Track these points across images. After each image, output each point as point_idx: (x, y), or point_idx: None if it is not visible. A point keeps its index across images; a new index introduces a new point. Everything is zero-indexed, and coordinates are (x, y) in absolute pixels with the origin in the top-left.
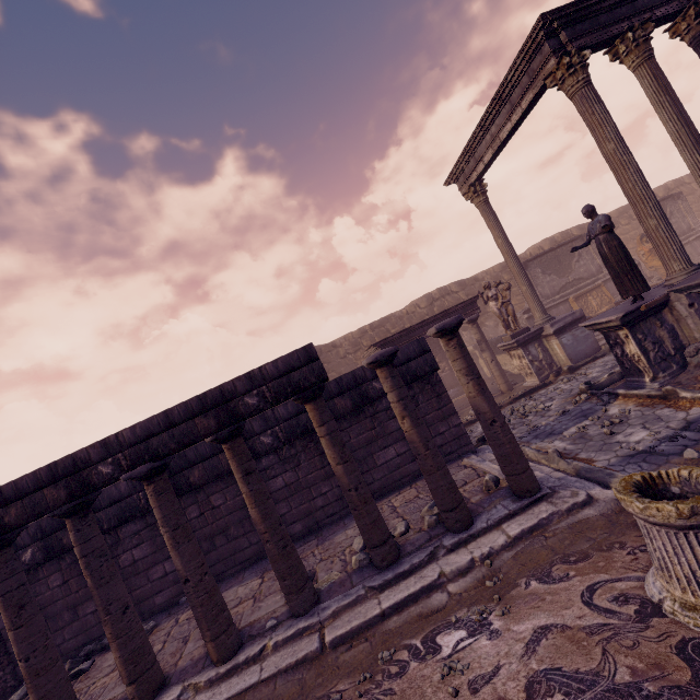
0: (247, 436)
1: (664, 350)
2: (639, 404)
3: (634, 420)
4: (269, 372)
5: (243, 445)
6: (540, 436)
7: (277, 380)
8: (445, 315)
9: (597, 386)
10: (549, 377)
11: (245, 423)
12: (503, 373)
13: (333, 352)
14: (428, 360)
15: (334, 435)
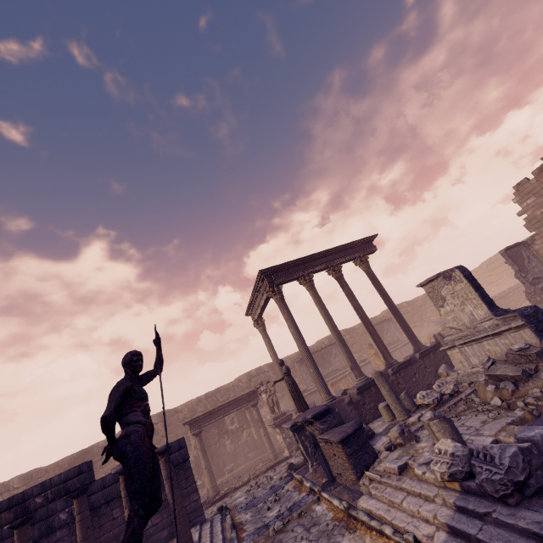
0: (51, 514)
1: None
2: (295, 485)
3: (283, 499)
4: (55, 481)
5: (27, 530)
6: (248, 508)
7: (58, 486)
8: (236, 401)
9: (297, 466)
10: (293, 451)
11: (52, 503)
12: (271, 445)
13: (174, 416)
14: (182, 453)
15: (84, 521)
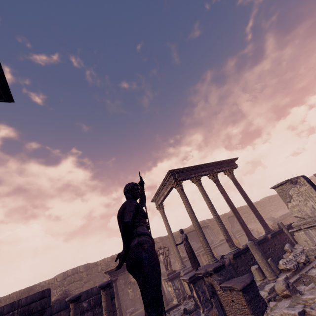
0: None
1: (206, 296)
2: None
3: None
4: (22, 302)
5: None
6: None
7: (24, 307)
8: None
9: (189, 311)
10: (181, 300)
11: None
12: (164, 294)
13: (95, 268)
14: (111, 292)
15: None
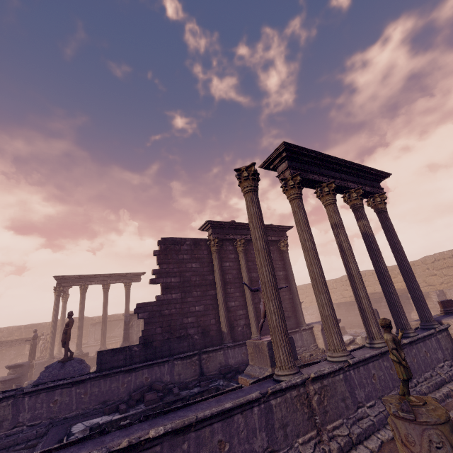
0: None
1: None
2: None
3: None
4: None
5: None
6: None
7: None
8: (23, 340)
9: None
10: None
11: None
12: None
13: None
14: None
15: None
